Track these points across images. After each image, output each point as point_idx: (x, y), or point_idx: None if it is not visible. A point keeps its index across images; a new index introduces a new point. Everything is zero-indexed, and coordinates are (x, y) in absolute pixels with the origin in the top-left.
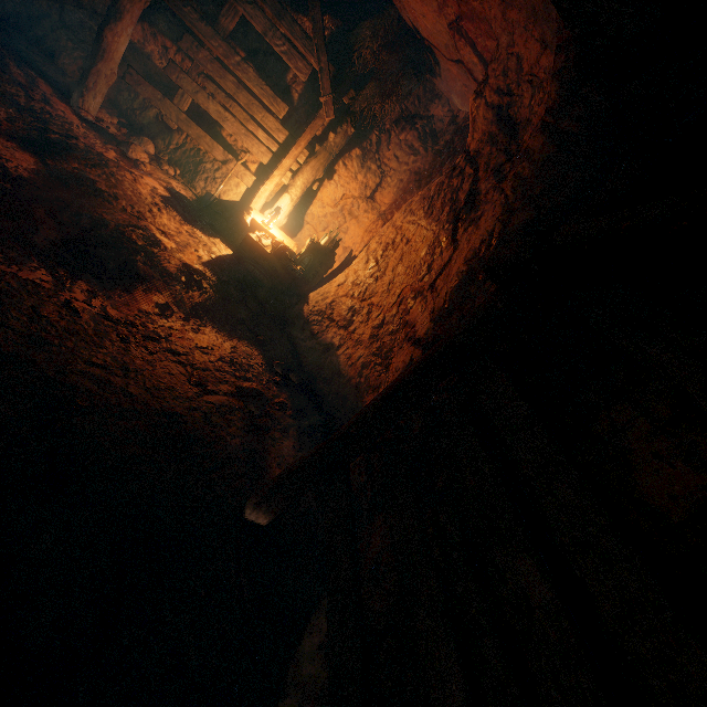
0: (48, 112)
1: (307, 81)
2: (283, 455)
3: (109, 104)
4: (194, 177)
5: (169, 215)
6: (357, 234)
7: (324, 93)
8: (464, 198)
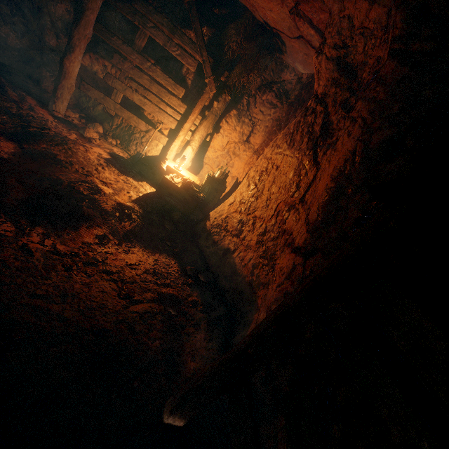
0: (31, 115)
1: (196, 71)
2: (196, 348)
3: (75, 106)
4: (129, 143)
5: (110, 171)
6: (240, 167)
7: (207, 76)
8: (319, 129)
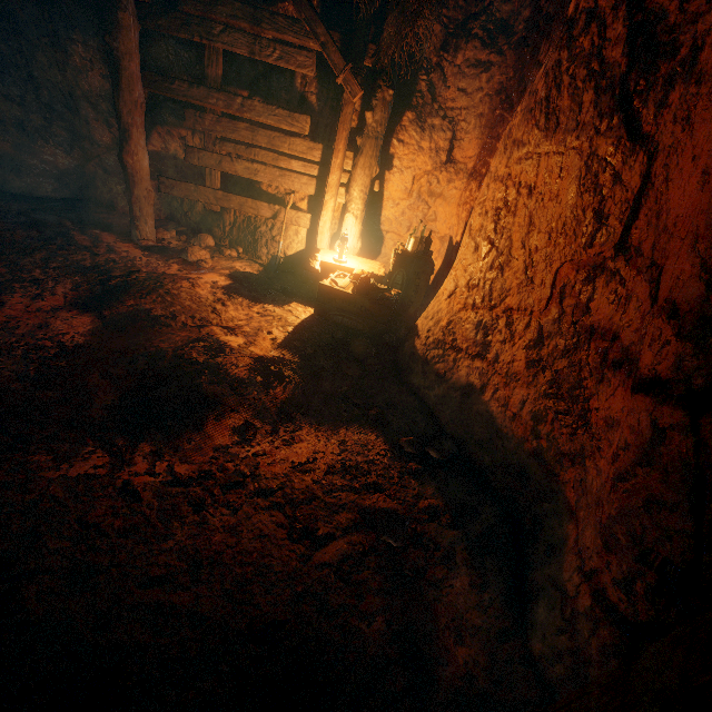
0: (111, 260)
1: (318, 73)
2: (459, 612)
3: (168, 220)
4: (255, 247)
5: (235, 305)
6: (449, 215)
7: (338, 71)
8: (622, 52)
